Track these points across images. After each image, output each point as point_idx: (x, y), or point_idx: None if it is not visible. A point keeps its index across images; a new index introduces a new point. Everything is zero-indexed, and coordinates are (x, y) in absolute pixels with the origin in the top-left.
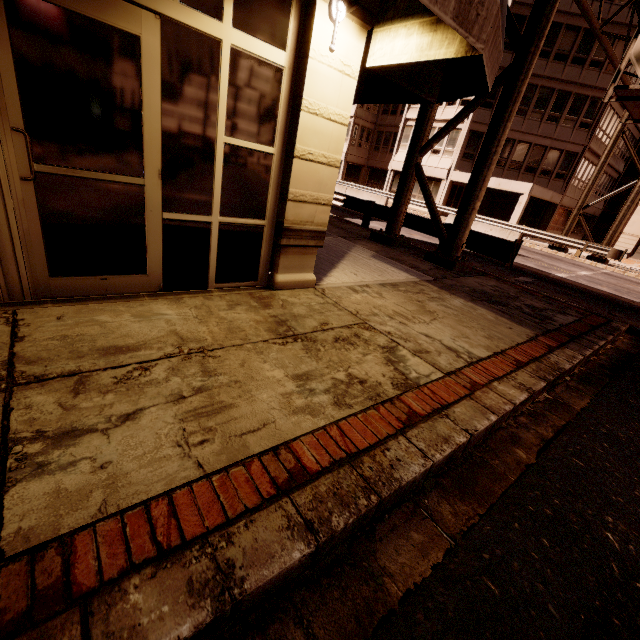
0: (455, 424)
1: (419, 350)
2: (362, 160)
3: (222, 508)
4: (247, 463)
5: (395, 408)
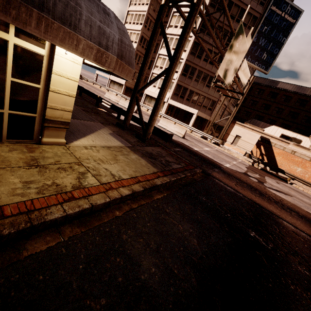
0: (88, 201)
1: (97, 174)
2: (133, 86)
3: None
4: None
5: (65, 195)
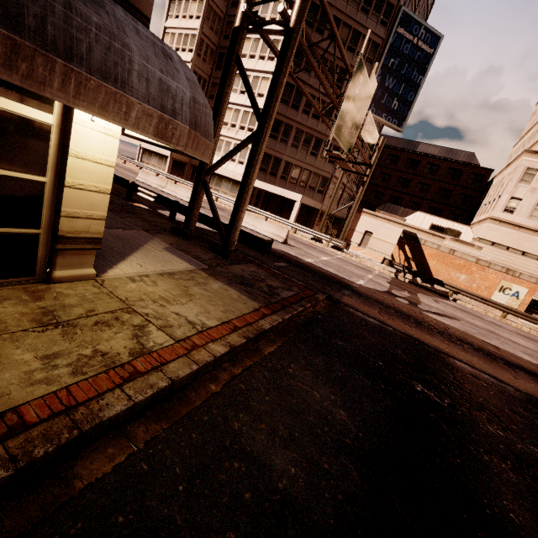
0: (164, 375)
1: (165, 325)
2: (186, 158)
3: None
4: None
5: (123, 370)
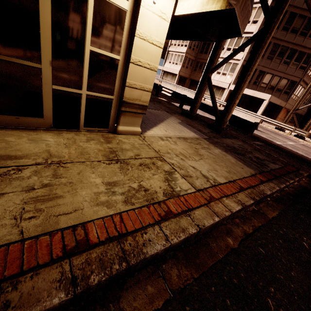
0: (192, 221)
1: (186, 175)
2: (187, 75)
3: (21, 263)
4: (53, 234)
5: (160, 207)
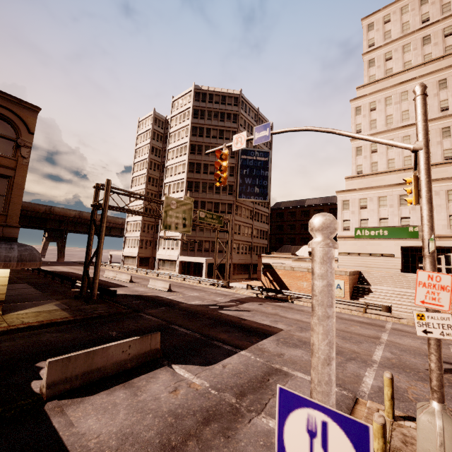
0: None
1: (11, 323)
2: (149, 254)
3: None
4: None
5: None
